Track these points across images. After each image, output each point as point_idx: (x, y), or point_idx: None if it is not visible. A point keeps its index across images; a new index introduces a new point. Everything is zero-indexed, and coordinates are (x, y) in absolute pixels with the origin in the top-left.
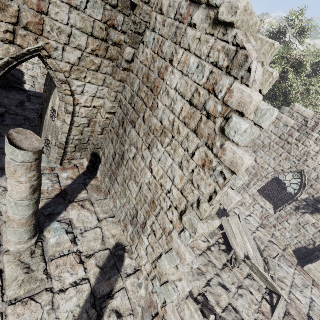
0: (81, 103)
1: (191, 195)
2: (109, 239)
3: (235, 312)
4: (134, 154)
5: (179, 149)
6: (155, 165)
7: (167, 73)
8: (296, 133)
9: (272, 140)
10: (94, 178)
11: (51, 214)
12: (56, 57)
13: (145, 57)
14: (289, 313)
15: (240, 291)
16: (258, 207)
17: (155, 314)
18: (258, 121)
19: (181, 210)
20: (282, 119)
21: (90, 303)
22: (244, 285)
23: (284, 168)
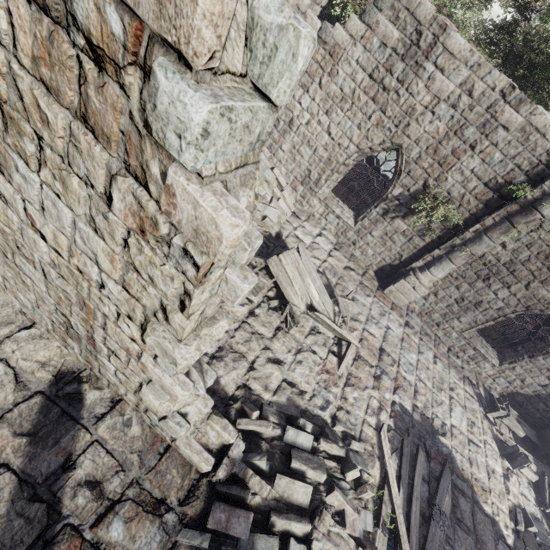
0: None
1: (145, 296)
2: (33, 375)
3: (291, 387)
4: None
5: (71, 178)
6: (42, 222)
7: None
8: (400, 64)
9: (358, 84)
10: None
11: None
12: None
13: None
14: (360, 356)
15: (299, 357)
16: (332, 218)
17: (165, 449)
18: (261, 78)
19: (140, 322)
20: (378, 28)
21: (23, 499)
22: (305, 346)
23: (374, 143)
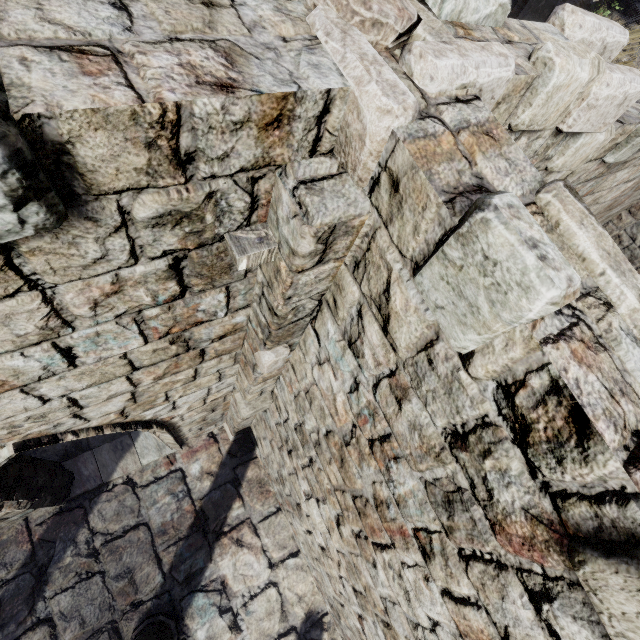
0: (179, 414)
1: None
2: (293, 608)
3: None
4: (323, 548)
5: None
6: None
7: (405, 551)
8: None
9: None
10: (250, 460)
11: (189, 578)
12: (69, 427)
13: (329, 395)
14: None
15: None
16: None
17: None
18: None
19: None
20: None
21: None
22: None
23: None
